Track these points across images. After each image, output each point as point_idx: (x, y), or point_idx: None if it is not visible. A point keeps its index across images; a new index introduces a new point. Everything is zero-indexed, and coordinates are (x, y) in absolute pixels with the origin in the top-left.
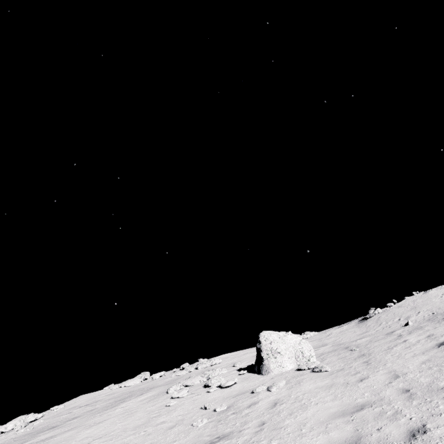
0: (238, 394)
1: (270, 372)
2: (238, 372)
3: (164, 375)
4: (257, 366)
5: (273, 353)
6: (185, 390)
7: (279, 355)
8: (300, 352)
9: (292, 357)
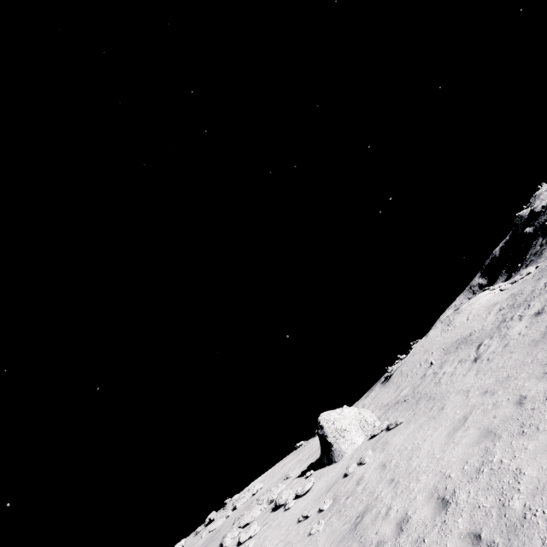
0: (330, 487)
1: (344, 454)
2: (301, 477)
3: (185, 545)
4: (326, 456)
5: (340, 433)
6: (254, 525)
7: (346, 432)
8: (364, 421)
9: (358, 430)
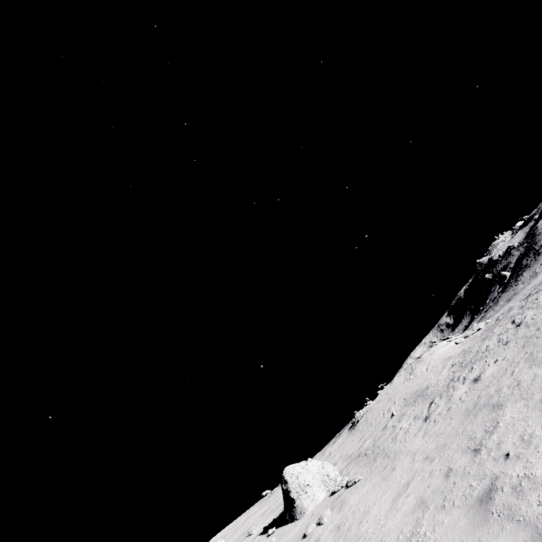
0: None
1: (306, 511)
2: (263, 535)
3: None
4: (288, 513)
5: (303, 488)
6: None
7: (309, 488)
8: (326, 475)
9: (320, 485)
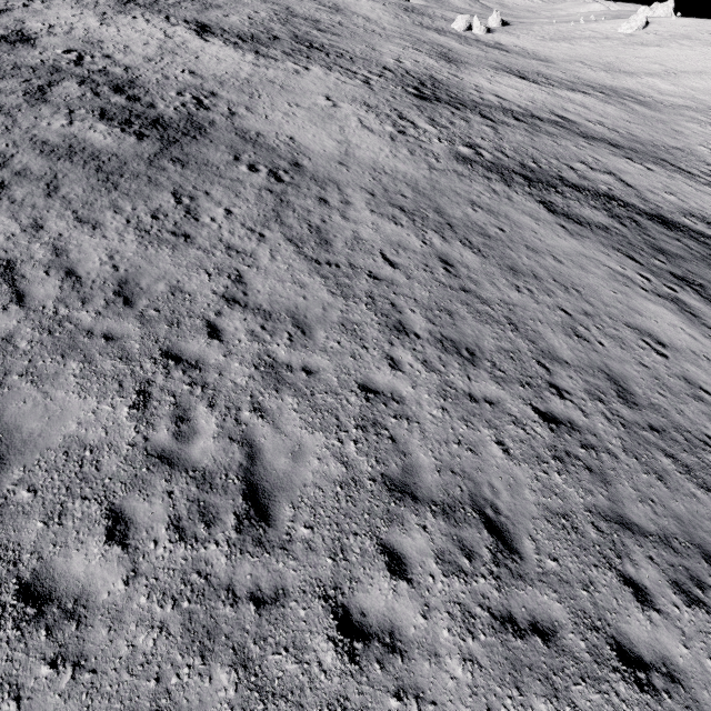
0: None
1: None
2: None
3: None
4: None
5: None
6: None
7: None
8: None
9: None
